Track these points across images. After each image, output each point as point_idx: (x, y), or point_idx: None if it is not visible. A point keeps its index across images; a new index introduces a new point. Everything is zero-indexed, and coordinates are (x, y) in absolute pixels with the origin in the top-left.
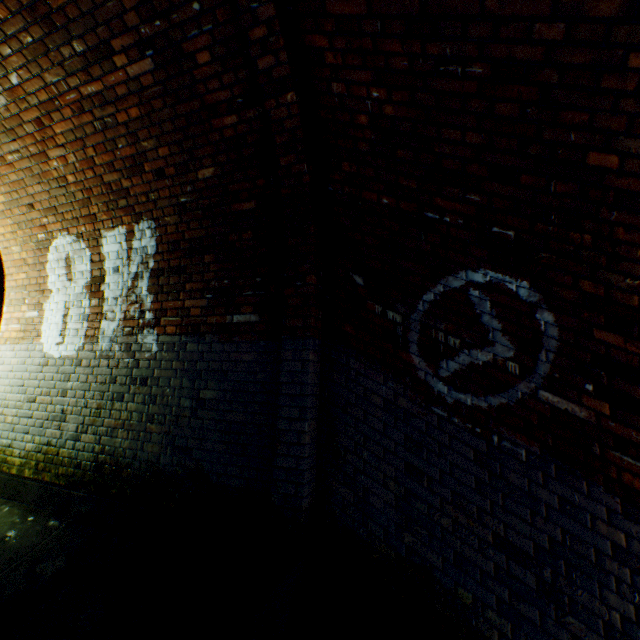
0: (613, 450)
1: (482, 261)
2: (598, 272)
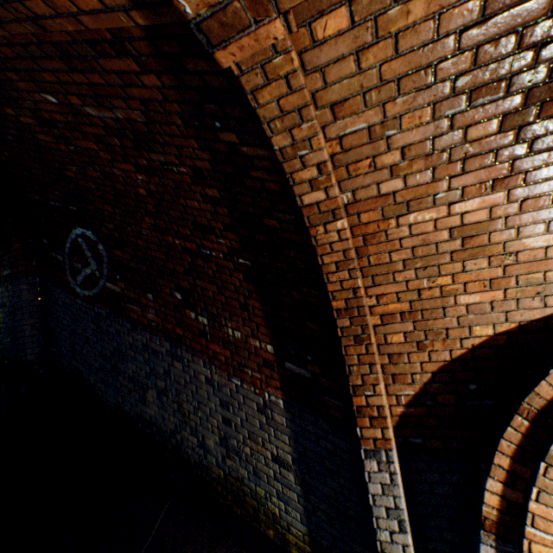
0: (128, 303)
1: (76, 223)
2: (104, 223)
